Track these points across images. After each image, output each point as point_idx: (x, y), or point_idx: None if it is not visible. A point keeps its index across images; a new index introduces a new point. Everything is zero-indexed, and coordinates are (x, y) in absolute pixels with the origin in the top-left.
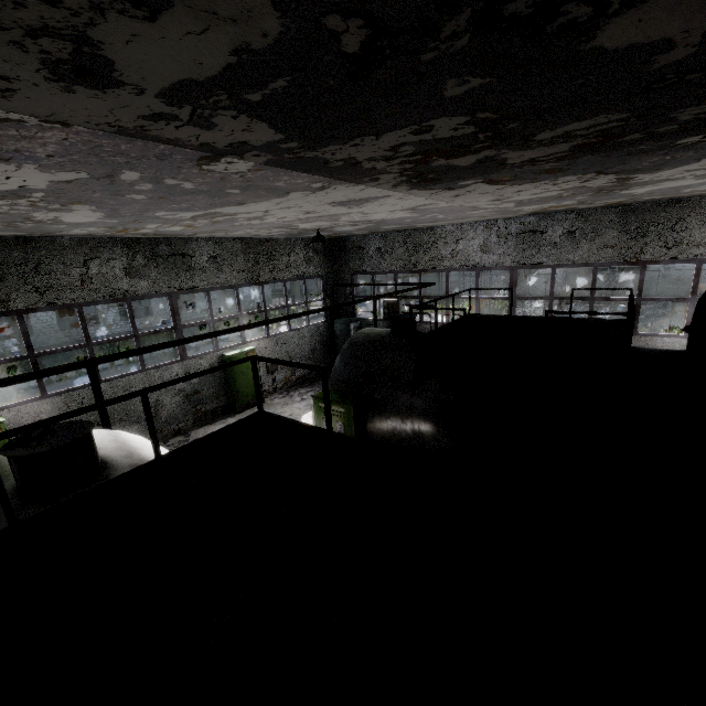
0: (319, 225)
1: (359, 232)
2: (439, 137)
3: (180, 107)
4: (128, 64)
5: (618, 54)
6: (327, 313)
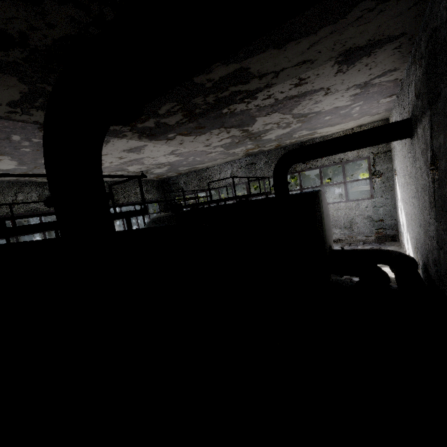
0: (139, 168)
1: (171, 174)
2: None
3: (16, 109)
4: None
5: None
6: None
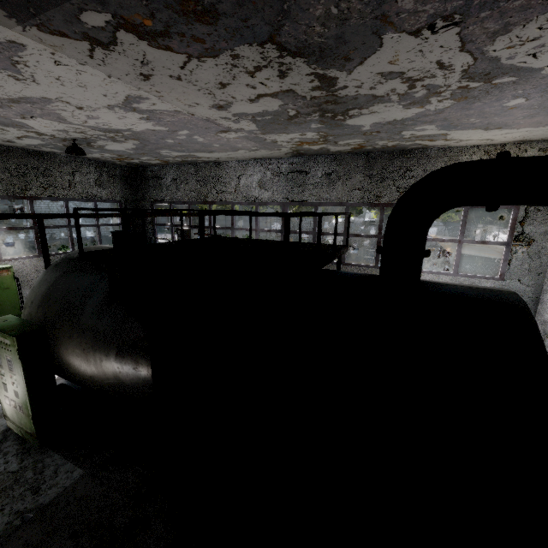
0: (61, 130)
1: (147, 158)
2: None
3: None
4: None
5: None
6: None
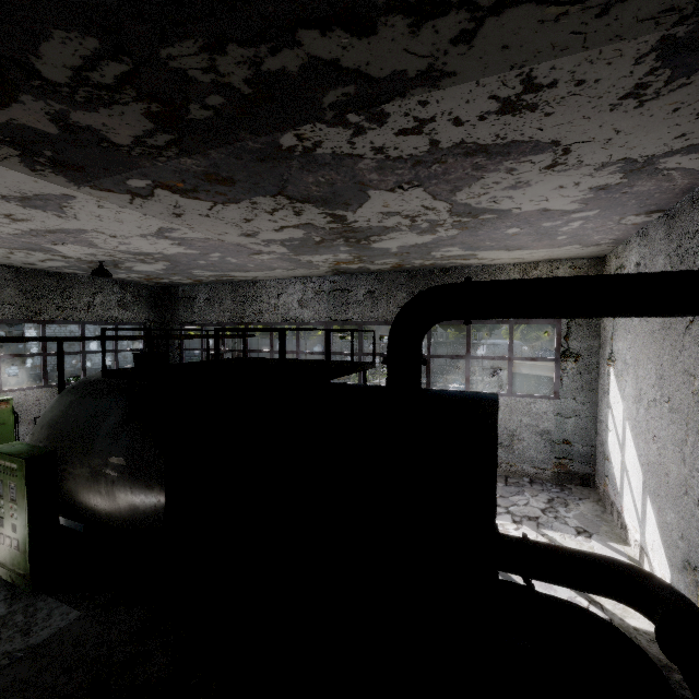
0: (90, 254)
1: (178, 278)
2: None
3: None
4: None
5: None
6: None
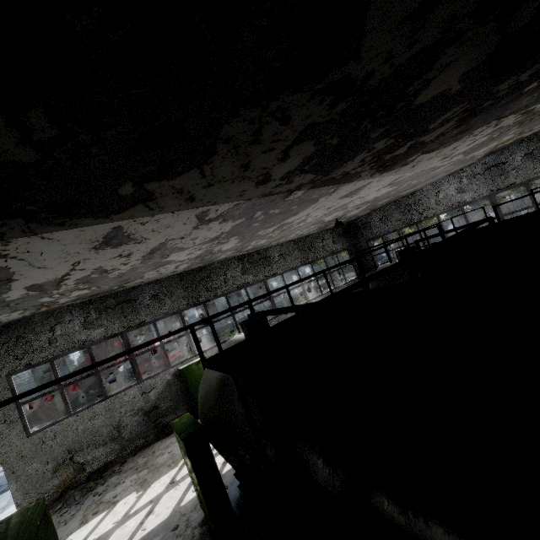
0: (336, 215)
1: (363, 213)
2: (380, 149)
3: (284, 180)
4: (275, 174)
5: (430, 100)
6: (356, 272)
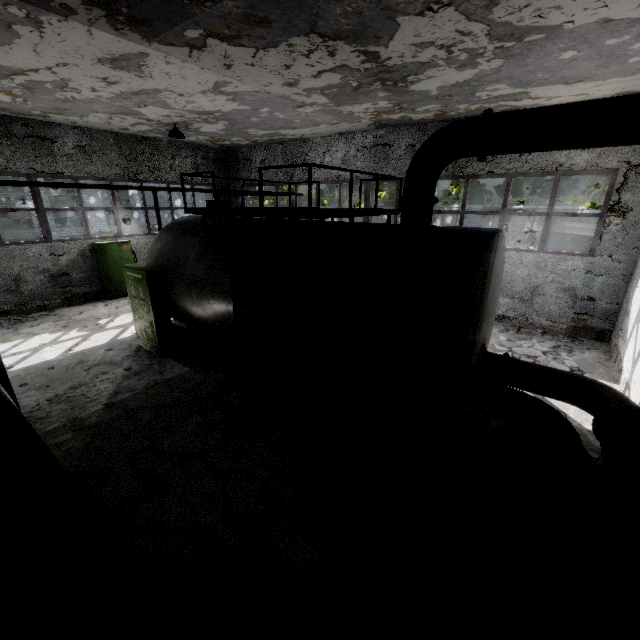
0: (166, 115)
1: (237, 139)
2: None
3: None
4: None
5: None
6: None
